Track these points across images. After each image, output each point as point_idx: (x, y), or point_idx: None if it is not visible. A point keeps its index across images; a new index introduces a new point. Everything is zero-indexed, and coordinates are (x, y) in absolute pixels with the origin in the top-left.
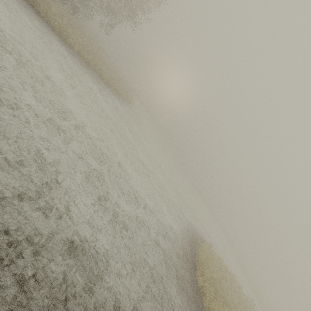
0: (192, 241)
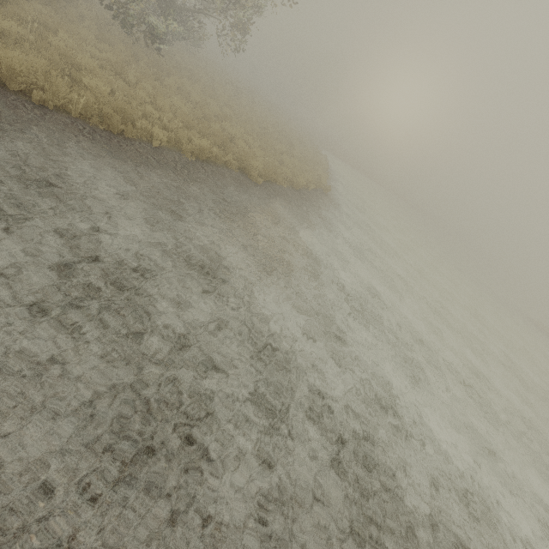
0: None
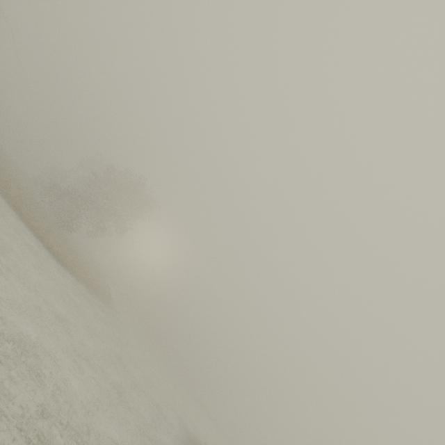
0: (191, 439)
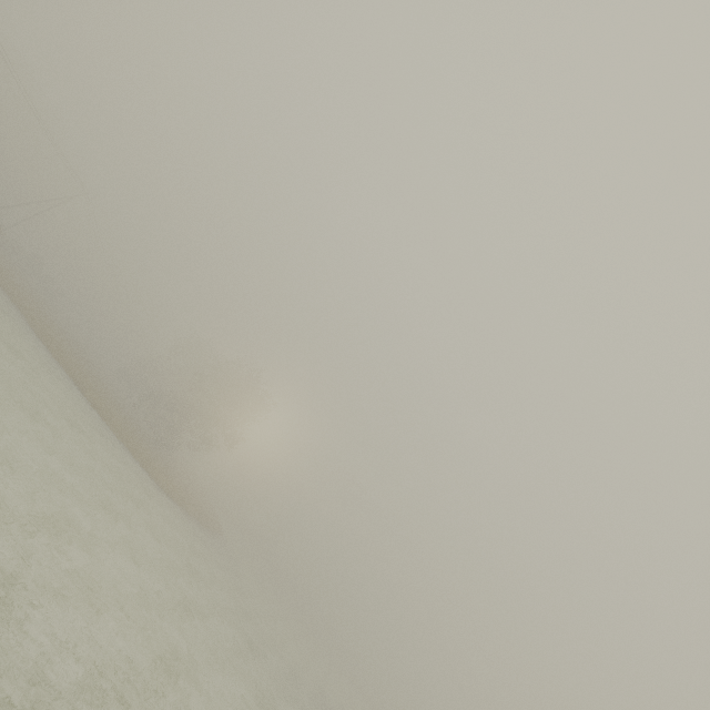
0: None
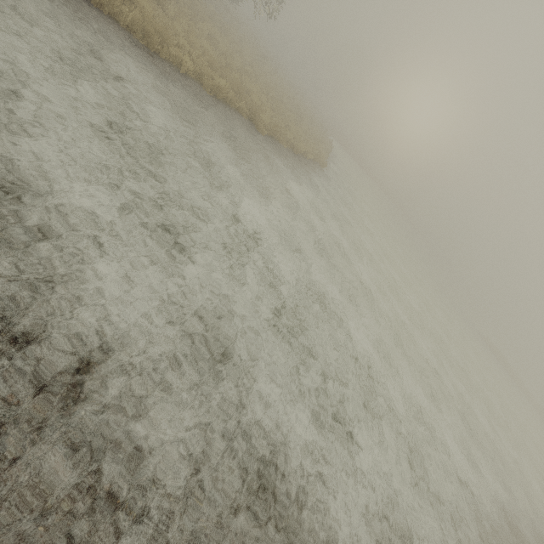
0: None
